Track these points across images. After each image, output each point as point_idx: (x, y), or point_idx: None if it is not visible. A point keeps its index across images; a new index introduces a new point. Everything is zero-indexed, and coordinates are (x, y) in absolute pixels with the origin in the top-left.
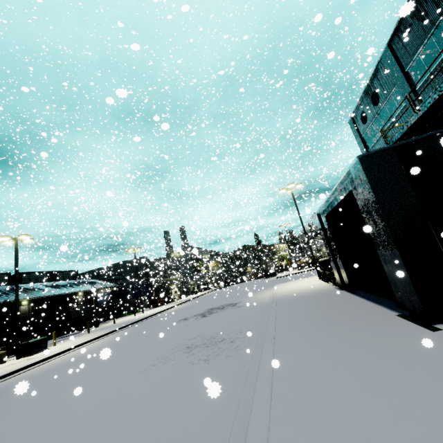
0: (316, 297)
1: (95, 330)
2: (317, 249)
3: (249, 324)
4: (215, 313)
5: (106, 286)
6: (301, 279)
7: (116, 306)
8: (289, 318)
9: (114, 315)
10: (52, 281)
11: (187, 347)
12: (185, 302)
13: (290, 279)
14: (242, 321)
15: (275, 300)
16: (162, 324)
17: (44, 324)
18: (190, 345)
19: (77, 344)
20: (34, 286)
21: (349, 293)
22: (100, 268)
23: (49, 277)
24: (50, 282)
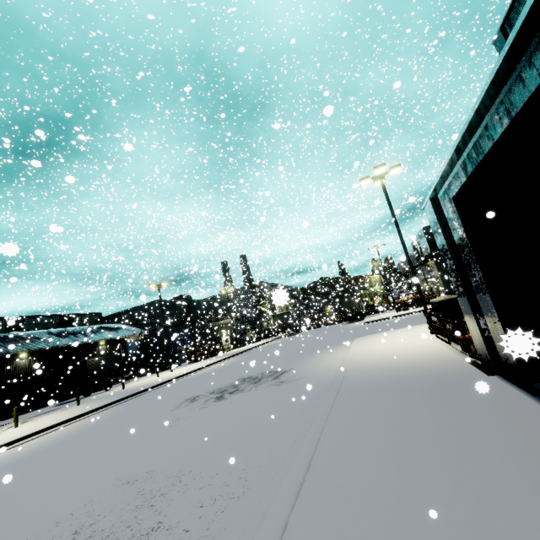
0: (427, 393)
1: (92, 399)
2: (426, 281)
3: (256, 459)
4: (238, 394)
5: (132, 333)
6: (399, 329)
7: (149, 358)
8: (339, 495)
9: (123, 378)
10: (66, 326)
11: (72, 535)
12: (232, 356)
13: (382, 328)
14: (254, 439)
15: (339, 383)
16: (160, 404)
17: (41, 385)
18: (87, 525)
19: (24, 434)
20: (34, 335)
21: (522, 392)
22: (128, 309)
23: (62, 321)
24: (61, 329)
